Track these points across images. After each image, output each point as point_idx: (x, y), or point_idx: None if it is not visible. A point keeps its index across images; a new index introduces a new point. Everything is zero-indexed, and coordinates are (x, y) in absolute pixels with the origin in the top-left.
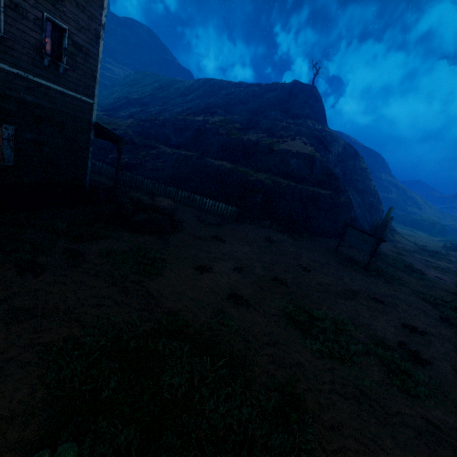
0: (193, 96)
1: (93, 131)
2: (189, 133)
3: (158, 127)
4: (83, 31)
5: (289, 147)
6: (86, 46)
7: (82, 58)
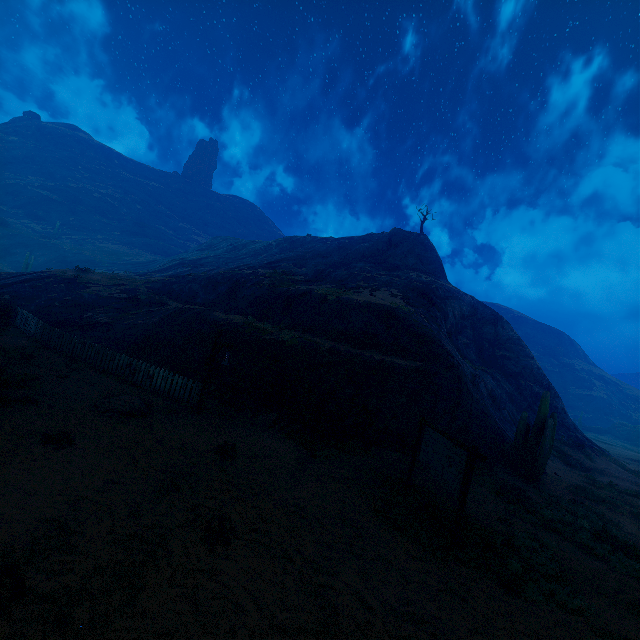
0: (266, 255)
1: None
2: (224, 288)
3: (185, 282)
4: None
5: (356, 296)
6: None
7: None
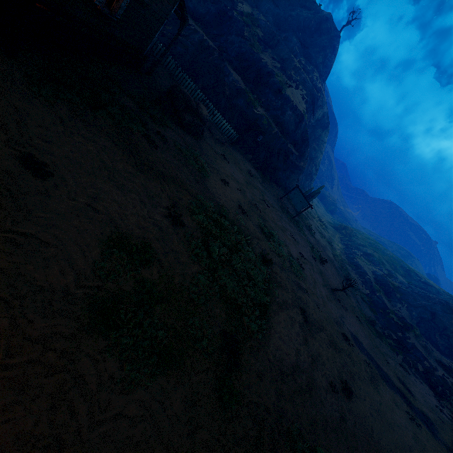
0: None
1: (176, 5)
2: (213, 8)
3: None
4: None
5: (292, 96)
6: None
7: None
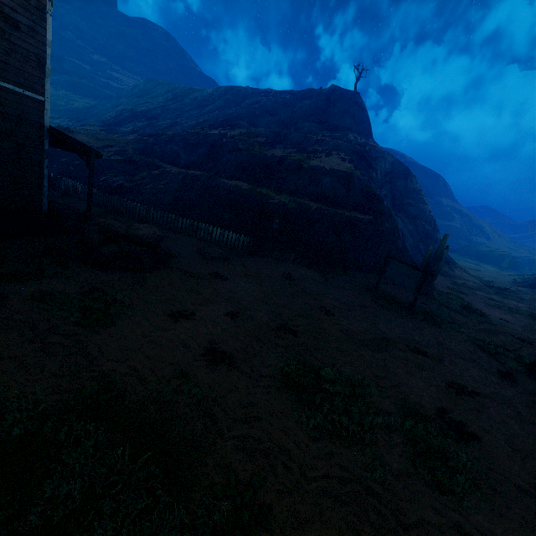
0: (212, 107)
1: (47, 139)
2: (202, 150)
3: (164, 143)
4: (19, 0)
5: (322, 163)
6: (24, 22)
7: (20, 39)
